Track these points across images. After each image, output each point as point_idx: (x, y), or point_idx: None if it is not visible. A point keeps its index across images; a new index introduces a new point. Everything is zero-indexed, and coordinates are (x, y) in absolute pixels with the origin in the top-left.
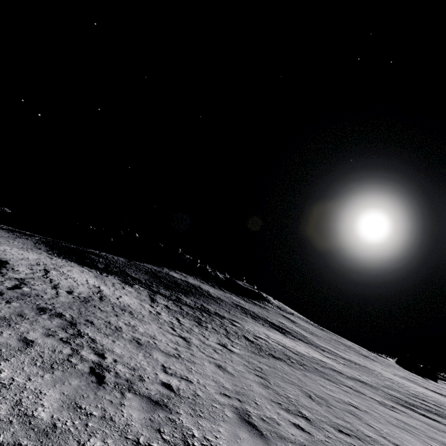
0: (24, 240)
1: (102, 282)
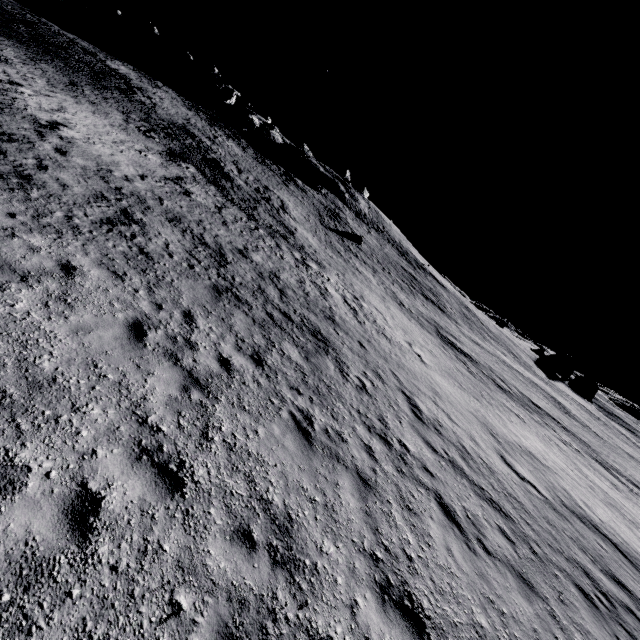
0: None
1: None
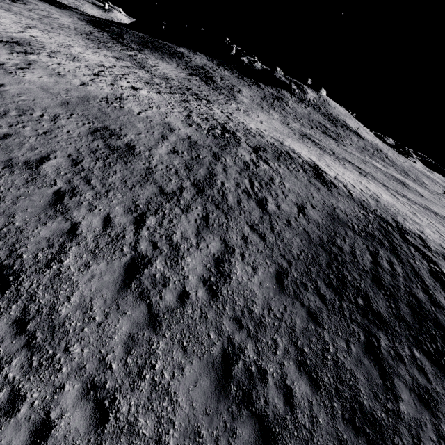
0: (78, 16)
1: (73, 23)
